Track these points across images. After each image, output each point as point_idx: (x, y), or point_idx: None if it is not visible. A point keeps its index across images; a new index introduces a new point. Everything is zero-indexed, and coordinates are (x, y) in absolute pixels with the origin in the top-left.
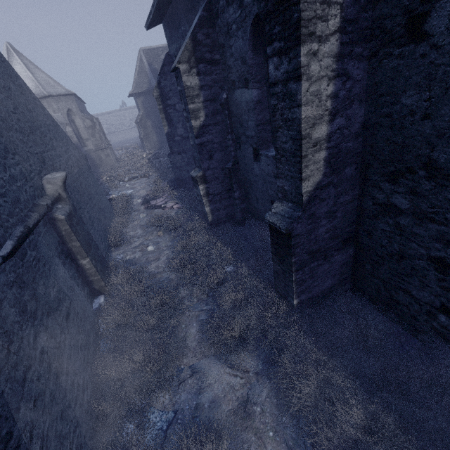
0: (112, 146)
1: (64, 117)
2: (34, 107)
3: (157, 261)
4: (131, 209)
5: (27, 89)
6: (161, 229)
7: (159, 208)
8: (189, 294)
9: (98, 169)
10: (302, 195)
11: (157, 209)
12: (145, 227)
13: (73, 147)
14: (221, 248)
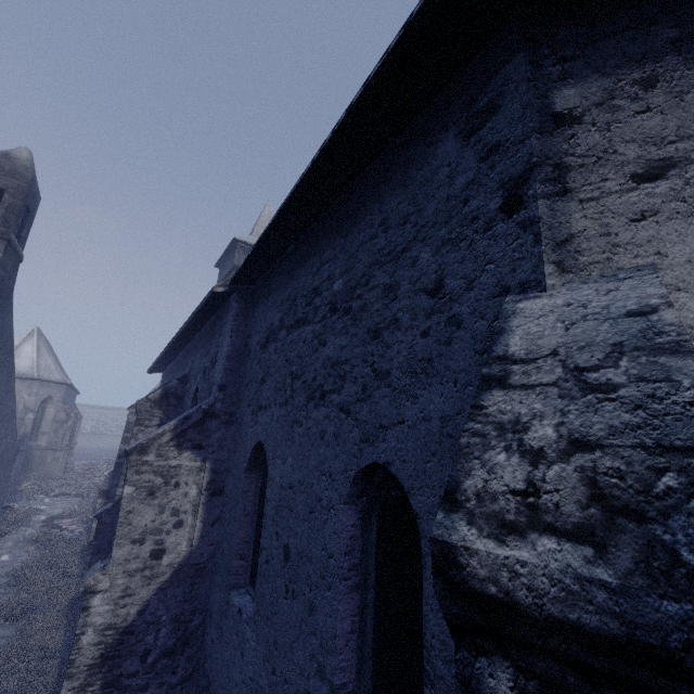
0: (82, 451)
1: (36, 402)
2: (7, 401)
3: (1, 567)
4: (24, 523)
5: (13, 389)
6: (36, 544)
7: (58, 528)
8: (4, 593)
9: (29, 473)
10: (116, 496)
11: (54, 529)
12: (21, 541)
13: (13, 436)
14: (75, 562)
